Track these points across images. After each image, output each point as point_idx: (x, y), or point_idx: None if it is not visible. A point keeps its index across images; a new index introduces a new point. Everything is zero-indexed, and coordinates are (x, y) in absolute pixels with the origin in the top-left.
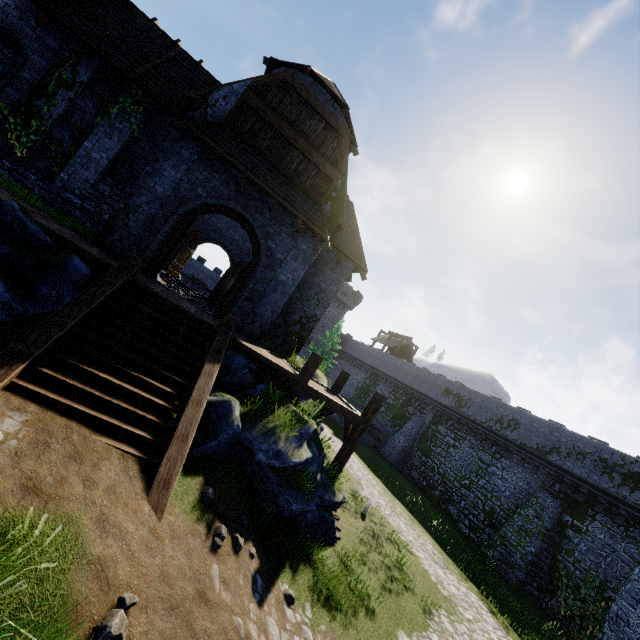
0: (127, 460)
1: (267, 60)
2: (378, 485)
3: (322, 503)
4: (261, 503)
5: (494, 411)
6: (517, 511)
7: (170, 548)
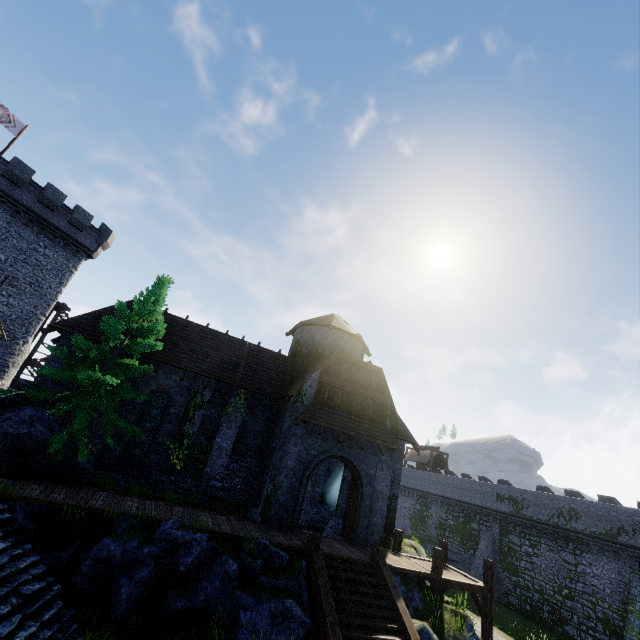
0: None
1: (299, 325)
2: (498, 634)
3: None
4: None
5: (551, 505)
6: (627, 609)
7: None
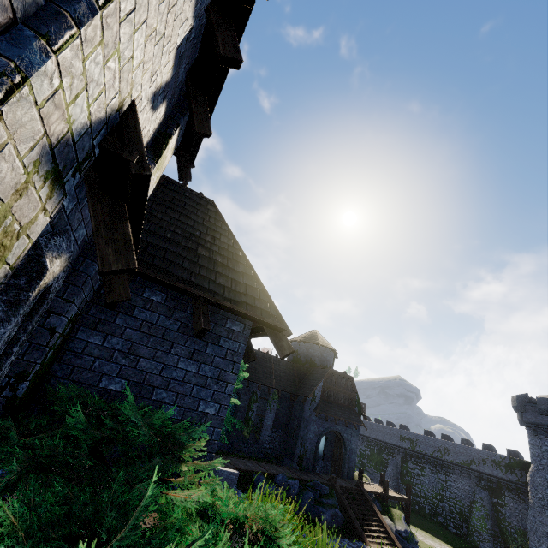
0: None
1: (298, 341)
2: None
3: (416, 544)
4: None
5: (433, 445)
6: (472, 506)
7: None
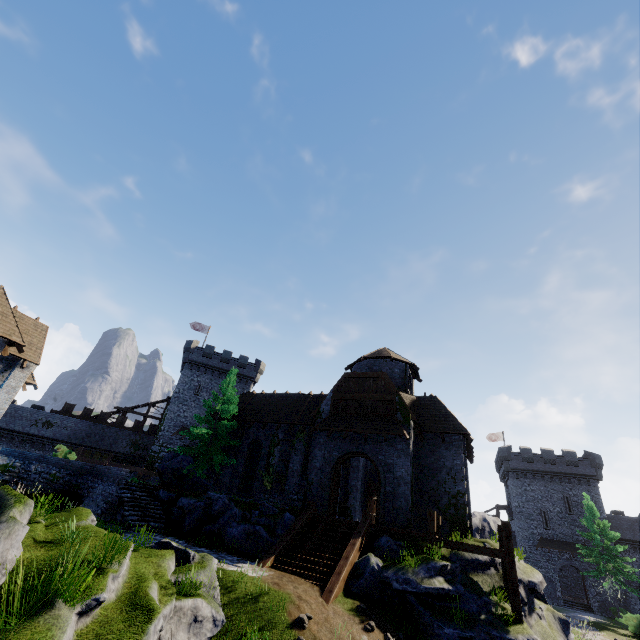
0: (314, 586)
1: (346, 368)
2: None
3: (492, 639)
4: (428, 639)
5: None
6: None
7: (332, 614)
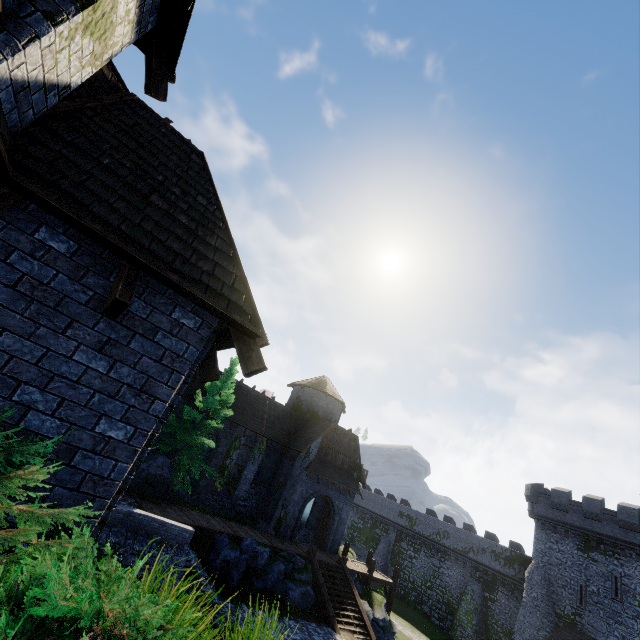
0: None
1: (303, 386)
2: None
3: (393, 635)
4: None
5: (433, 526)
6: (462, 598)
7: None
